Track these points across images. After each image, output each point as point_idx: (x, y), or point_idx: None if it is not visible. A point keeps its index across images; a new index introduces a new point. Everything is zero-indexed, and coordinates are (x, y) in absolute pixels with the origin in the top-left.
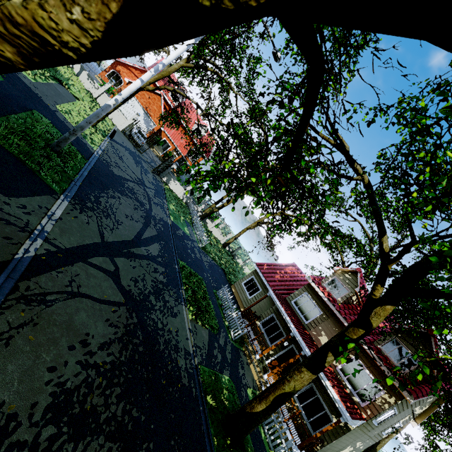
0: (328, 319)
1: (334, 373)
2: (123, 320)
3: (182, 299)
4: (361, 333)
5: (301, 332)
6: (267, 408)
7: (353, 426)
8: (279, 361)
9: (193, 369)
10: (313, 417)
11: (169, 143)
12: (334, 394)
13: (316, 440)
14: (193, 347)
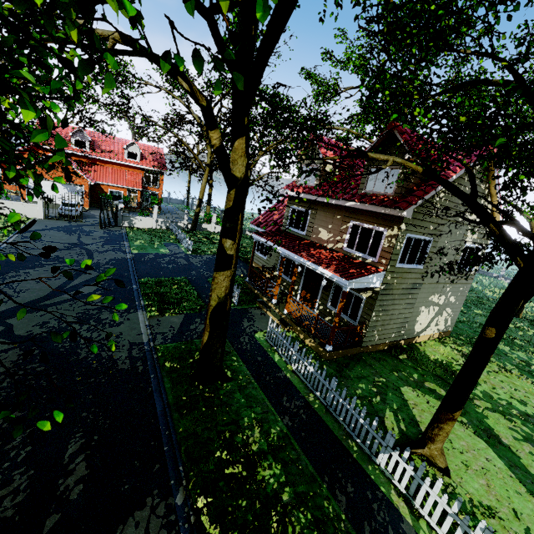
0: (317, 212)
1: (342, 255)
2: (13, 359)
3: (139, 307)
4: (233, 194)
5: (291, 246)
6: (210, 333)
7: (373, 286)
8: (305, 289)
9: (145, 353)
10: (349, 310)
11: (117, 189)
12: (328, 273)
13: (349, 326)
14: (149, 337)
